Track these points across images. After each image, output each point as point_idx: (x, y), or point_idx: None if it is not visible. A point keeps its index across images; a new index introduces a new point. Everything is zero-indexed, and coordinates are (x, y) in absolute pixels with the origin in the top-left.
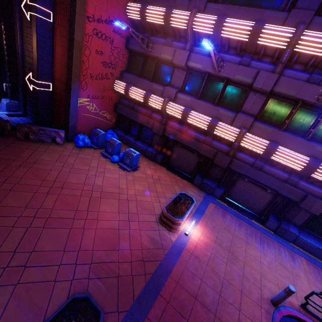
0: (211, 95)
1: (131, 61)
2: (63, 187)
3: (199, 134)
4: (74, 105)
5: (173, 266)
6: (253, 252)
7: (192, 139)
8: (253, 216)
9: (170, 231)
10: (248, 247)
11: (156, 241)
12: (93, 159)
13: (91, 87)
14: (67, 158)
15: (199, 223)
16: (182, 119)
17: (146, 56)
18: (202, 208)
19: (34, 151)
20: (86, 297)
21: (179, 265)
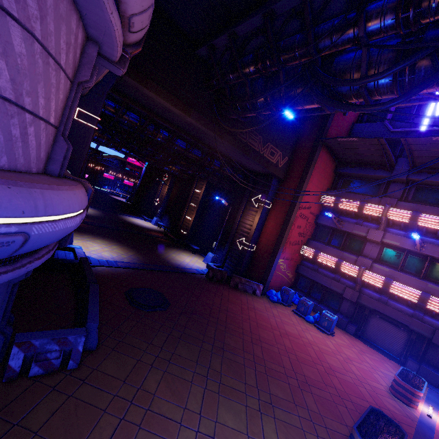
0: (412, 268)
1: (317, 231)
2: (287, 334)
3: (404, 306)
4: (275, 264)
5: (432, 438)
6: None
7: (397, 311)
8: None
9: (409, 405)
10: None
11: (398, 409)
12: (290, 315)
13: (287, 250)
14: (271, 309)
15: (438, 412)
16: (384, 288)
17: (334, 229)
18: (432, 397)
19: (247, 299)
20: (379, 412)
21: None
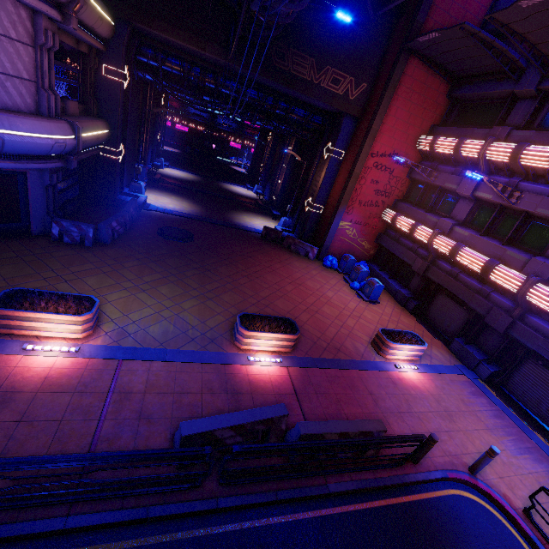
0: (504, 232)
1: (411, 190)
2: (301, 285)
3: (474, 281)
4: (335, 226)
5: (363, 369)
6: (491, 440)
7: (461, 285)
8: (544, 431)
9: (377, 353)
10: (487, 432)
11: (358, 350)
12: (333, 279)
13: (356, 212)
14: (311, 270)
15: (423, 373)
16: (450, 256)
17: (429, 185)
18: (440, 368)
19: (290, 258)
20: (294, 323)
21: (370, 373)
